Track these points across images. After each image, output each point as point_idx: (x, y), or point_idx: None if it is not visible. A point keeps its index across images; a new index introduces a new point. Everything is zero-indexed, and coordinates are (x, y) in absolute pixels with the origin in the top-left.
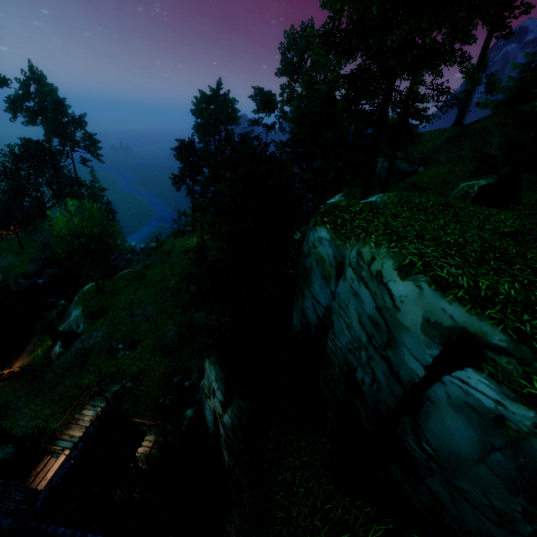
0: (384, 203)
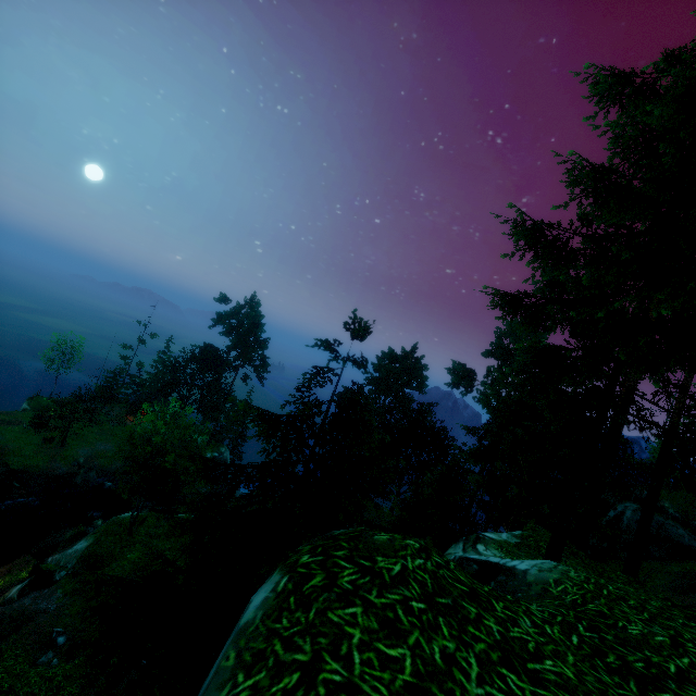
0: (541, 589)
